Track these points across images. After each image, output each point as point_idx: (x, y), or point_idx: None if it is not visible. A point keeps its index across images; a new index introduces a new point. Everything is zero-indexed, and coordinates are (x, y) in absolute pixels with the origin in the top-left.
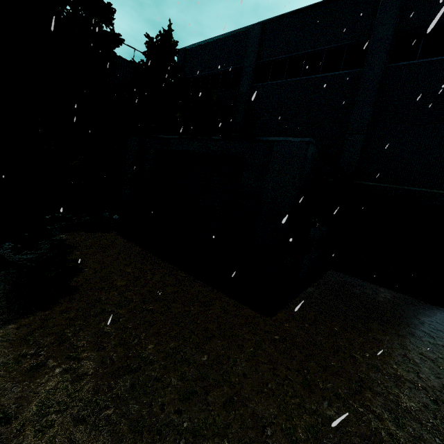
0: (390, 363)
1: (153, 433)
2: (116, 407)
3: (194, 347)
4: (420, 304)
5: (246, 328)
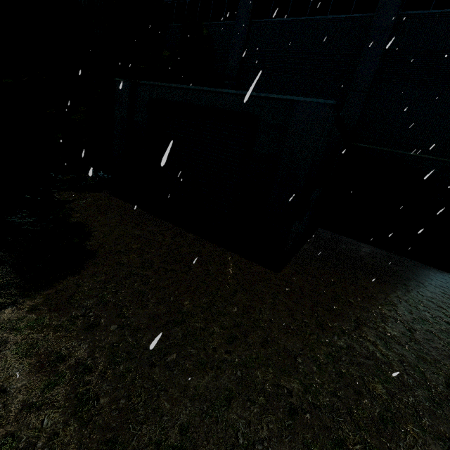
0: (376, 305)
1: (214, 368)
2: (177, 353)
3: (224, 301)
4: (392, 256)
5: (262, 283)
